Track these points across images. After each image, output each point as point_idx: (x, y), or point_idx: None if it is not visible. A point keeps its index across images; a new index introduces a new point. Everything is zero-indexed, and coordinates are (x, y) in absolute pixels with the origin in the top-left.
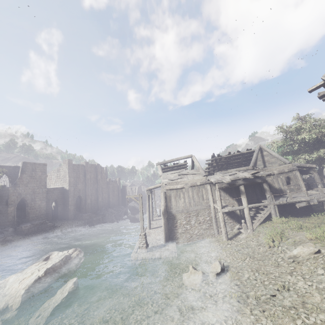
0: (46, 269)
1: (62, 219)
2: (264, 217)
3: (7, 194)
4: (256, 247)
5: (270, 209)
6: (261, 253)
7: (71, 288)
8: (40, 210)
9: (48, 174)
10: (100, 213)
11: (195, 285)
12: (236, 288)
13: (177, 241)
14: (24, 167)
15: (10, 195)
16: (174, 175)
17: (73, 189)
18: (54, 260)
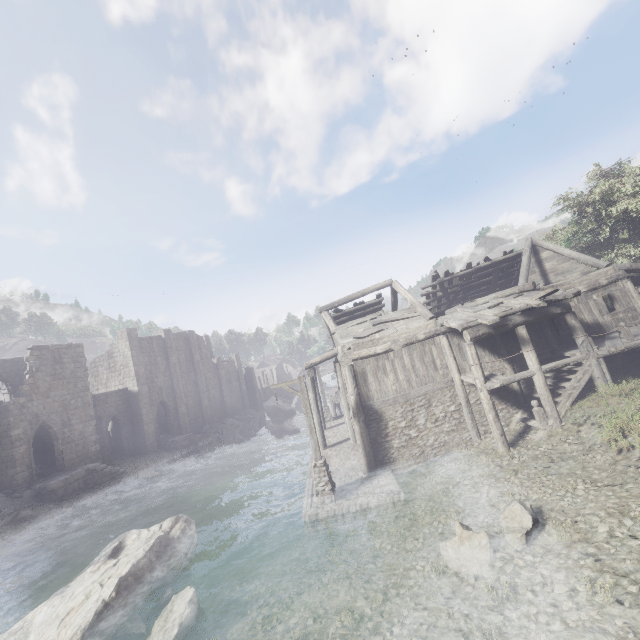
0: (119, 580)
1: (134, 454)
2: (580, 388)
3: (7, 420)
4: (585, 455)
5: (590, 369)
6: (605, 467)
7: (186, 618)
8: (84, 443)
9: (90, 367)
10: (211, 430)
11: (480, 569)
12: (593, 566)
13: (395, 466)
14: (35, 357)
15: (14, 420)
16: (365, 327)
17: (148, 388)
18: (133, 553)
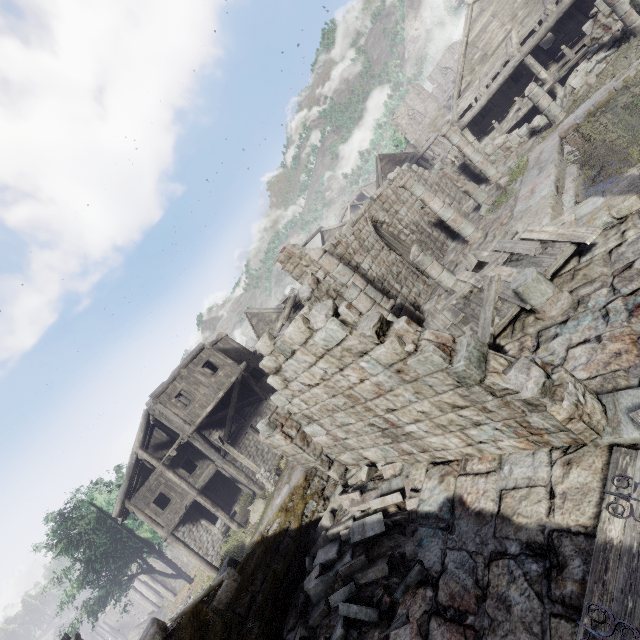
0: None
1: None
2: None
3: None
4: None
5: None
6: None
7: None
8: None
9: None
10: None
11: None
12: None
13: None
14: None
15: None
16: None
17: None
18: None
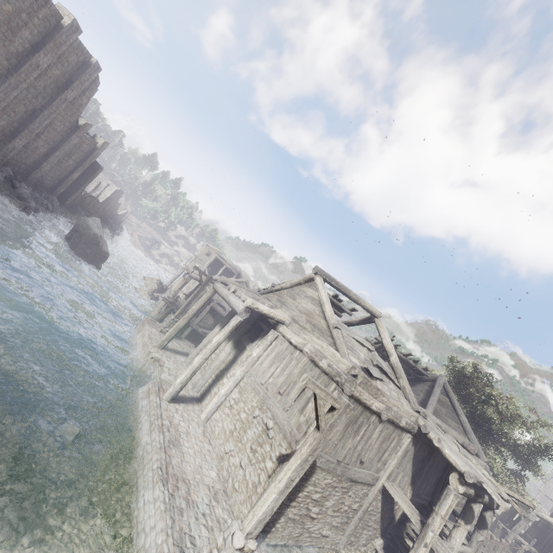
0: None
1: None
2: None
3: None
4: None
5: None
6: None
7: None
8: None
9: None
10: None
11: None
12: None
13: (268, 539)
14: None
15: None
16: (366, 356)
17: None
18: None
